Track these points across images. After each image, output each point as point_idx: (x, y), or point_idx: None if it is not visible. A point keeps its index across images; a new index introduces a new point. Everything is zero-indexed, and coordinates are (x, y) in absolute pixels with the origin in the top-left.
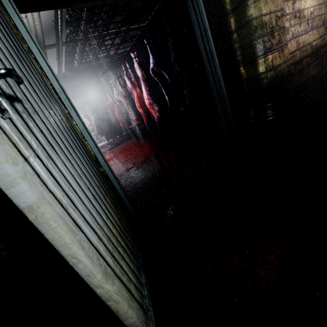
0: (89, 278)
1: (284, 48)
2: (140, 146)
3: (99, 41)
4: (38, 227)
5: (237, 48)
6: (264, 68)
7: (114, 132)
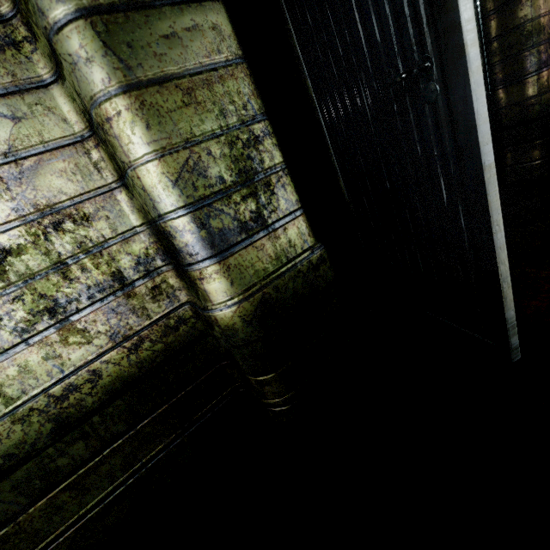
0: (500, 251)
1: None
2: None
3: None
4: (487, 187)
5: (496, 63)
6: (537, 90)
7: None
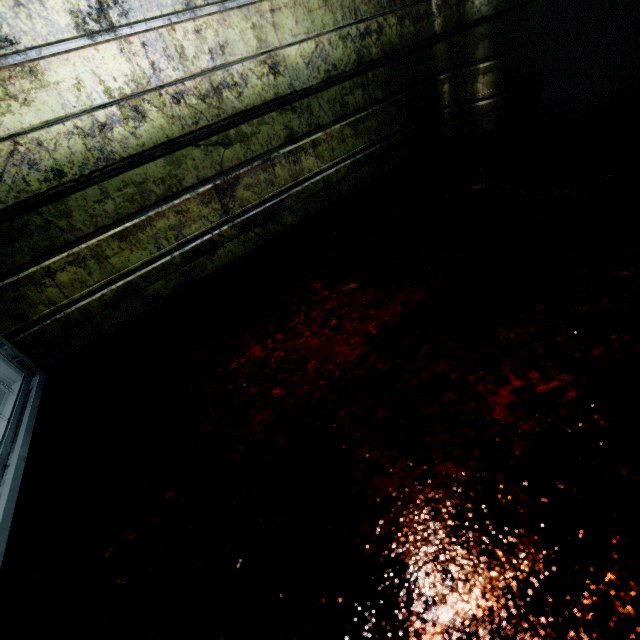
0: None
1: None
2: None
3: None
4: None
5: None
6: None
7: None
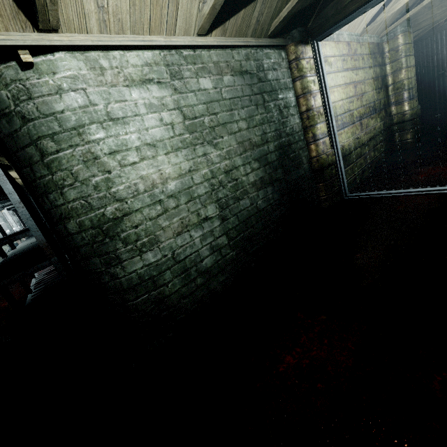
0: None
1: None
2: None
3: None
4: None
5: None
6: None
7: None
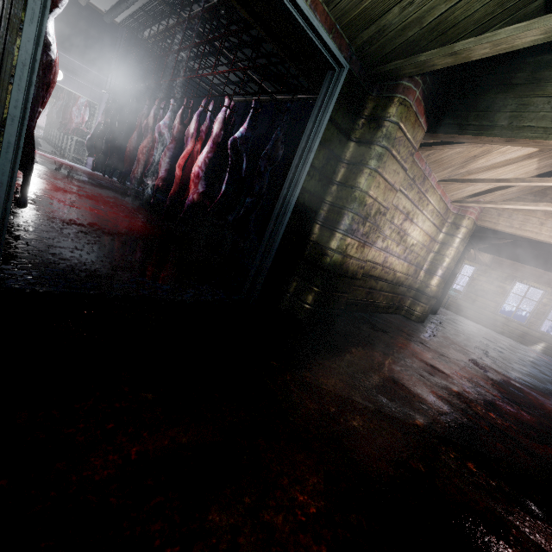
0: None
1: (367, 245)
2: (130, 215)
3: (201, 43)
4: None
5: (329, 202)
6: (336, 246)
7: (114, 165)
